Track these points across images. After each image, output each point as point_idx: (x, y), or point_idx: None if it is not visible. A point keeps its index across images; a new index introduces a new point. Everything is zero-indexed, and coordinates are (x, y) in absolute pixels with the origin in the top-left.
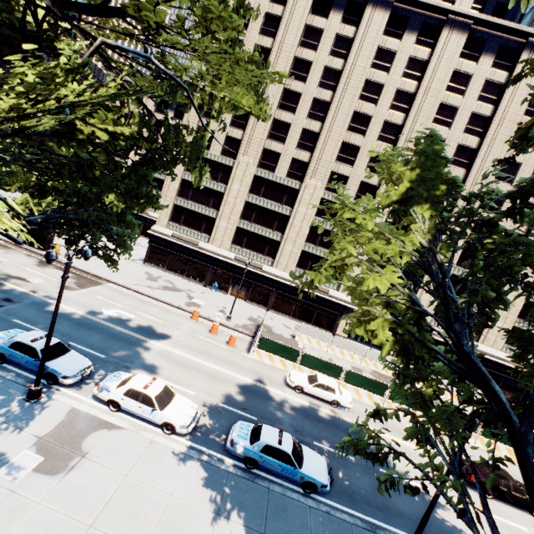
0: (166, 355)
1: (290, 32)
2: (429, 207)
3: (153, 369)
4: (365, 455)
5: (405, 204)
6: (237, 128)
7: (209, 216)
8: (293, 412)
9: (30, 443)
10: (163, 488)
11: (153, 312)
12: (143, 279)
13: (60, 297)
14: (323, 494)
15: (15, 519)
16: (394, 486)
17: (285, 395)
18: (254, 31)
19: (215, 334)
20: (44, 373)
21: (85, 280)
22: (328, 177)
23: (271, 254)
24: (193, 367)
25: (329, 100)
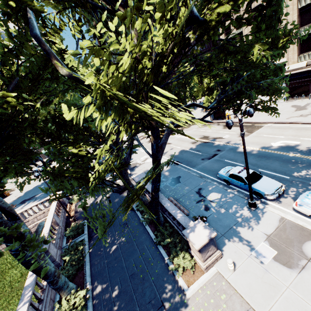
0: None
1: None
2: None
3: None
4: None
5: None
6: None
7: None
8: None
9: (263, 238)
10: None
11: None
12: (292, 112)
13: (244, 147)
14: None
15: (275, 292)
16: None
17: None
18: None
19: None
20: (252, 191)
21: (250, 128)
22: None
23: None
24: None
25: None
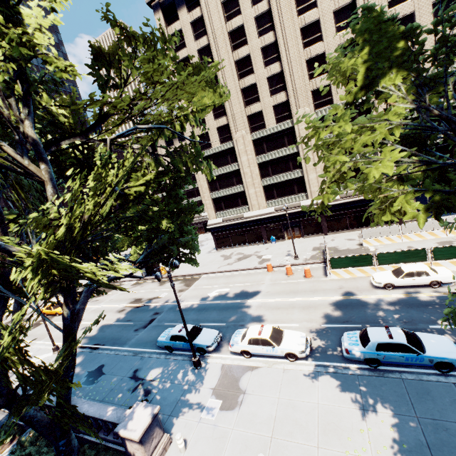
0: (263, 306)
1: (214, 19)
2: (397, 67)
3: (259, 319)
4: None
5: (371, 82)
6: (220, 118)
7: (239, 192)
8: (393, 308)
9: (210, 394)
10: (309, 400)
11: (239, 280)
12: (221, 262)
13: (177, 298)
14: None
15: (224, 441)
16: None
17: (378, 296)
18: (191, 42)
19: (291, 274)
20: (195, 348)
21: (189, 281)
22: (311, 98)
23: (301, 190)
24: (287, 306)
25: (274, 39)
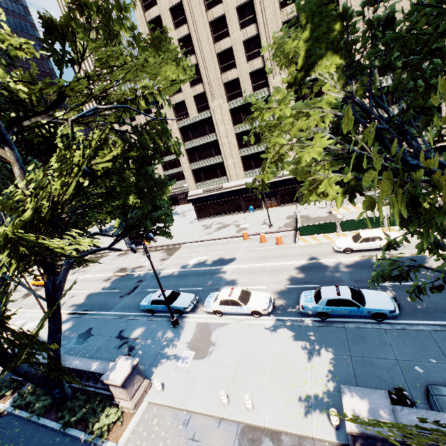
0: (237, 271)
1: None
2: (331, 55)
3: (232, 283)
4: (392, 277)
5: (309, 69)
6: (197, 85)
7: (218, 163)
8: (349, 269)
9: (185, 347)
10: (268, 348)
11: (217, 248)
12: (202, 231)
13: (153, 267)
14: (395, 318)
15: (195, 383)
16: (421, 290)
17: (338, 259)
18: None
19: (265, 242)
20: (174, 310)
21: (171, 250)
22: None
23: None
24: (258, 271)
25: None
